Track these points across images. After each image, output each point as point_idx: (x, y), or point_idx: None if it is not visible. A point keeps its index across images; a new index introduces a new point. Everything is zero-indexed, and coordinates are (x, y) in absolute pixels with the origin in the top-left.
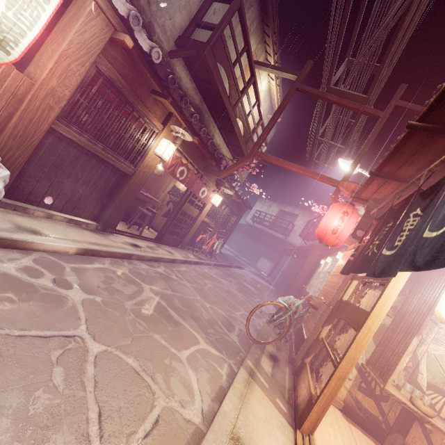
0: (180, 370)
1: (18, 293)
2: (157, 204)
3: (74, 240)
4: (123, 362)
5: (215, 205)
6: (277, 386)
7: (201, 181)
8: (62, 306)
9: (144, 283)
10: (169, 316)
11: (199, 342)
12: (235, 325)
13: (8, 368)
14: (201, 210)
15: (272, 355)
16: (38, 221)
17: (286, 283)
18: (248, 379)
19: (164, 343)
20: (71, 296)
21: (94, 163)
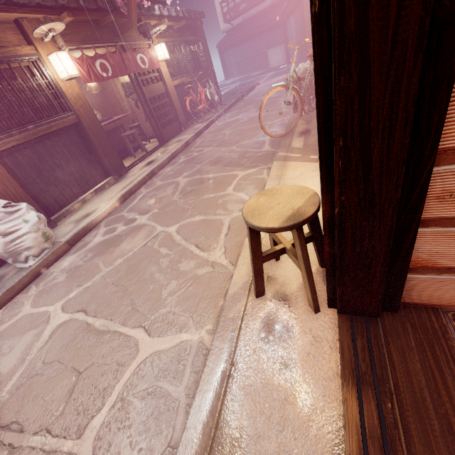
0: (231, 198)
1: (114, 243)
2: (129, 117)
3: (111, 199)
4: (193, 222)
5: (166, 59)
6: (310, 148)
7: (127, 53)
8: (140, 229)
9: (176, 178)
10: (207, 180)
11: (238, 175)
12: (264, 140)
13: (141, 264)
14: (162, 79)
15: (303, 132)
16: (82, 210)
17: (303, 53)
18: (282, 164)
19: (212, 195)
20: (140, 222)
21: (49, 143)
